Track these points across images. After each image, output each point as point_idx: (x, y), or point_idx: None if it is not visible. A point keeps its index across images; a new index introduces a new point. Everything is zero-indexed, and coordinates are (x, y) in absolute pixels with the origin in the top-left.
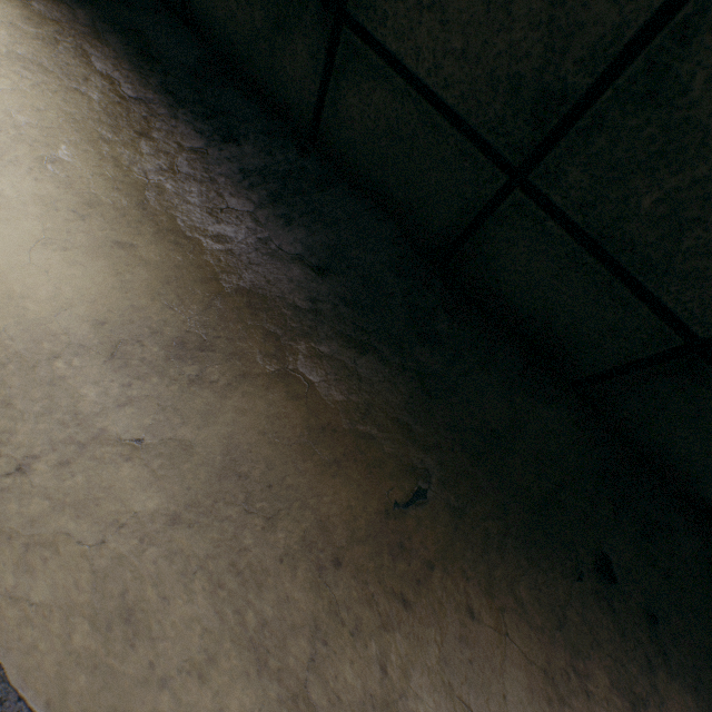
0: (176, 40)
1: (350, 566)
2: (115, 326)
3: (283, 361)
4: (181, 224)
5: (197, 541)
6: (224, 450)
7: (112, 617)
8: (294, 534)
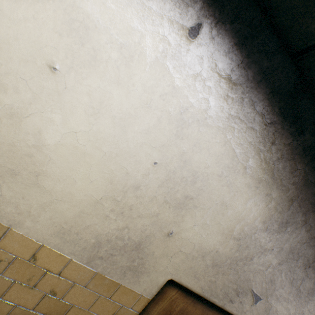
0: (285, 73)
1: (311, 267)
2: (267, 222)
3: (305, 221)
4: (283, 181)
5: (283, 267)
6: (289, 248)
7: (268, 281)
8: (301, 263)
